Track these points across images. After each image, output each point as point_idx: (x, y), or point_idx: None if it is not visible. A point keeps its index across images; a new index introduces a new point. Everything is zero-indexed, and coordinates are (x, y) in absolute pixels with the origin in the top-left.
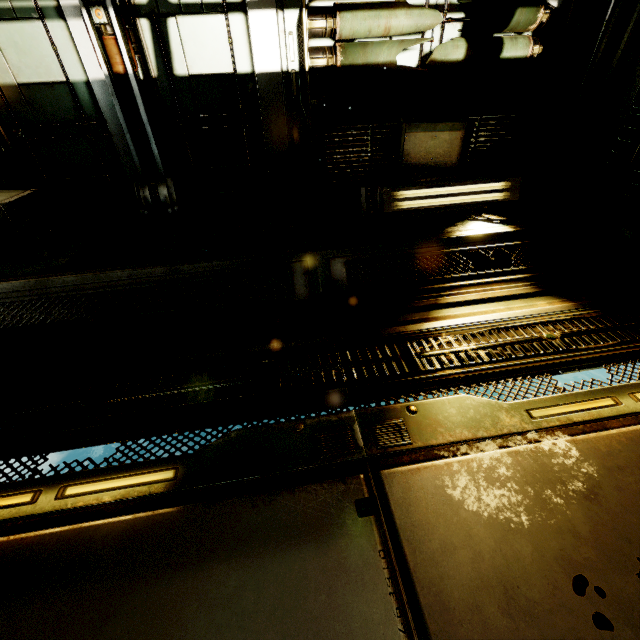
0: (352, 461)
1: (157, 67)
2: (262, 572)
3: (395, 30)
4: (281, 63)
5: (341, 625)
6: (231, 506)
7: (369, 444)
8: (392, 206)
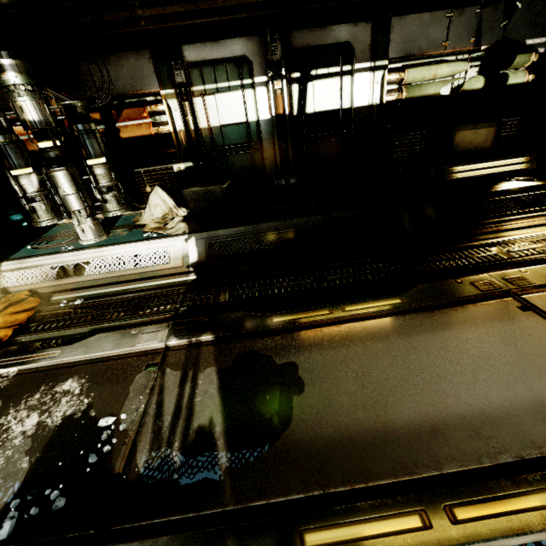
0: (503, 292)
1: (297, 109)
2: (484, 331)
3: (439, 75)
4: (369, 100)
5: (545, 344)
6: (443, 311)
7: (508, 285)
8: (450, 177)
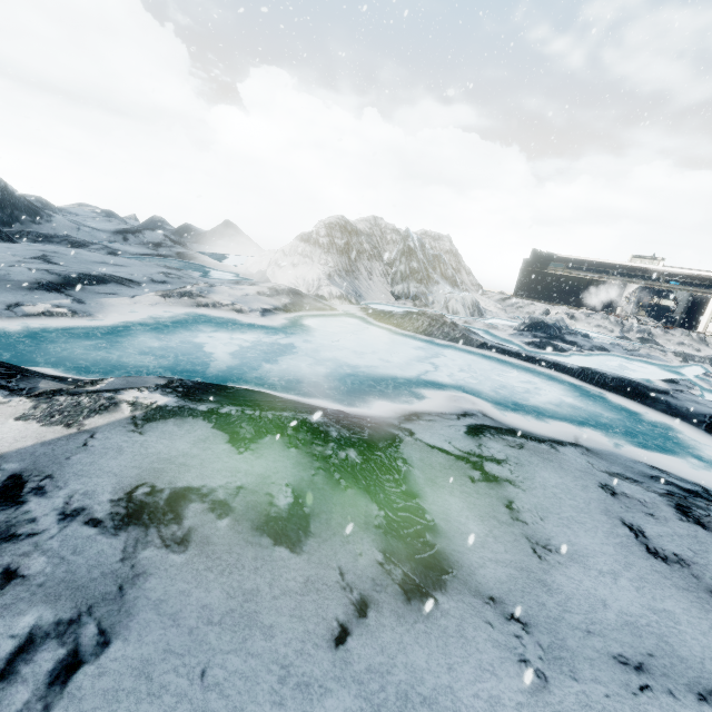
0: None
1: None
2: None
3: None
4: None
5: None
6: None
7: None
8: None
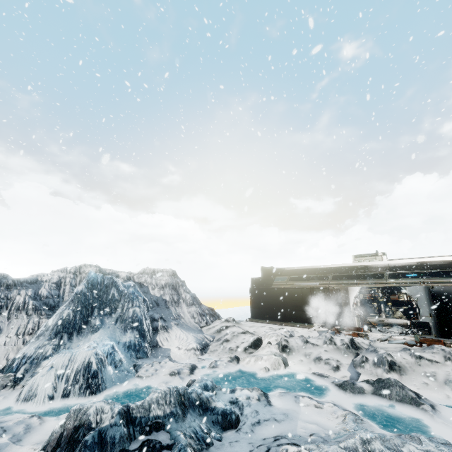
0: None
1: None
2: None
3: None
4: None
5: None
6: None
7: None
8: None
